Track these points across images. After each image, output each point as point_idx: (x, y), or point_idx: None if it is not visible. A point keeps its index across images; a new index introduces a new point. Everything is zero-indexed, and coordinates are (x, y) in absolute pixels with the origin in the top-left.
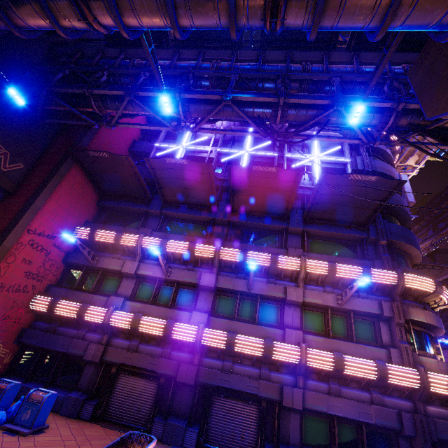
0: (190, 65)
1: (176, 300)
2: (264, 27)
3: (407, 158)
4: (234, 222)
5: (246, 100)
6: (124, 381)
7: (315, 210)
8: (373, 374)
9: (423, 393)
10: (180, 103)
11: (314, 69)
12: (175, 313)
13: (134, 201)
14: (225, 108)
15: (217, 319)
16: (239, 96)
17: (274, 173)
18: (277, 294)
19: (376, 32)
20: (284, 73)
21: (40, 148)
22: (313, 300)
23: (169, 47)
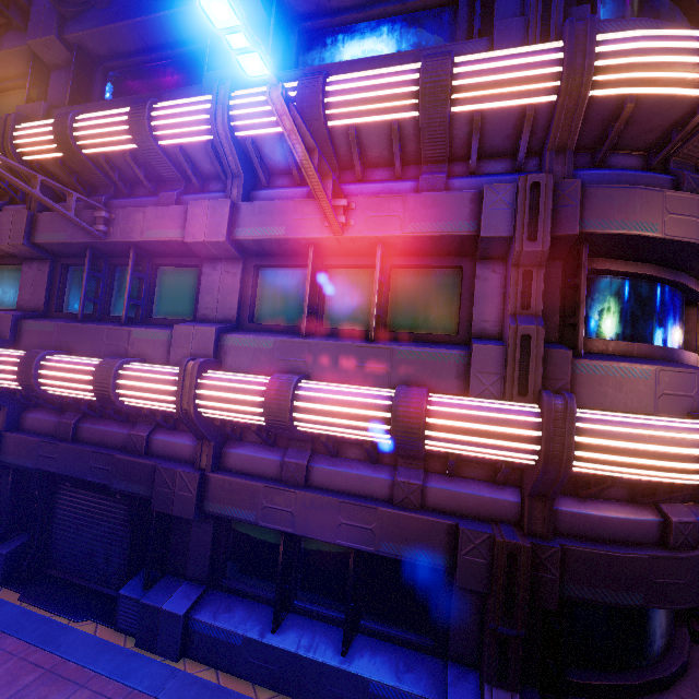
0: None
1: None
2: None
3: None
4: (81, 42)
5: None
6: None
7: None
8: (378, 432)
9: (542, 481)
10: None
11: None
12: None
13: None
14: None
15: (35, 325)
16: None
17: None
18: (168, 233)
19: None
20: None
21: None
22: (262, 231)
23: None
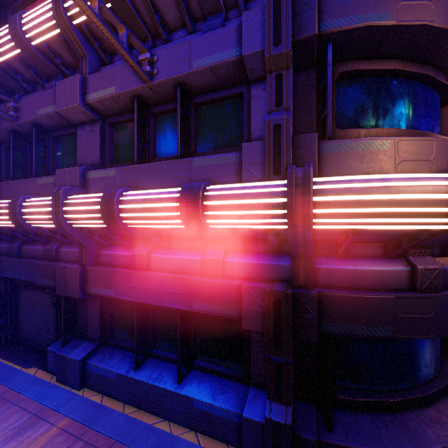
0: None
1: None
2: None
3: None
4: None
5: None
6: None
7: None
8: (175, 219)
9: (295, 240)
10: None
11: None
12: None
13: None
14: None
15: None
16: None
17: None
18: (49, 109)
19: None
20: None
21: None
22: (102, 93)
23: None
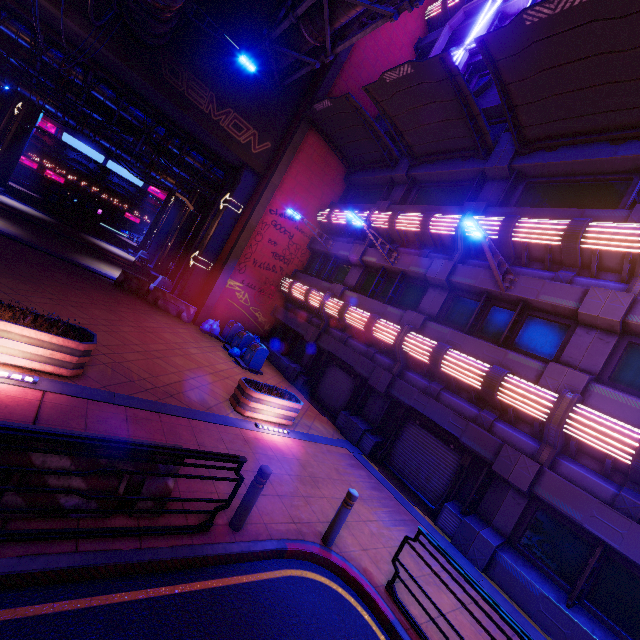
0: None
1: (399, 297)
2: None
3: None
4: (521, 169)
5: None
6: (332, 370)
7: None
8: None
9: None
10: None
11: None
12: (387, 310)
13: (380, 166)
14: None
15: (436, 326)
16: None
17: (585, 8)
18: (560, 301)
19: None
20: None
21: (285, 120)
22: None
23: None
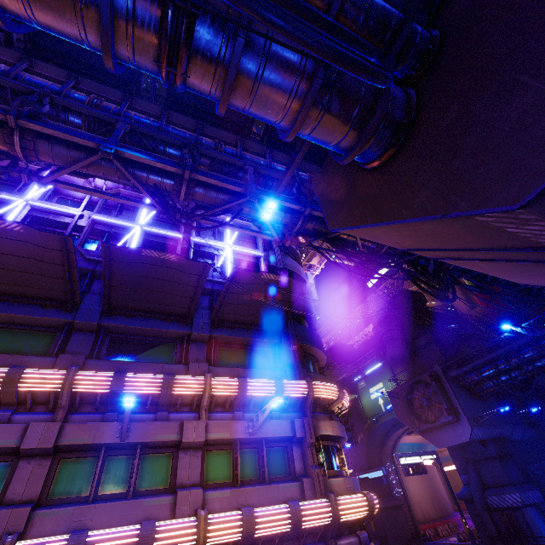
0: (50, 86)
1: None
2: (159, 74)
3: (312, 258)
4: (108, 326)
5: (138, 160)
6: None
7: (225, 310)
8: (287, 525)
9: (334, 528)
10: (18, 133)
11: (228, 151)
12: None
13: None
14: (103, 162)
15: (51, 512)
16: (126, 153)
17: (174, 262)
18: (169, 436)
19: (287, 132)
20: (193, 144)
21: None
22: (219, 435)
23: (12, 48)
